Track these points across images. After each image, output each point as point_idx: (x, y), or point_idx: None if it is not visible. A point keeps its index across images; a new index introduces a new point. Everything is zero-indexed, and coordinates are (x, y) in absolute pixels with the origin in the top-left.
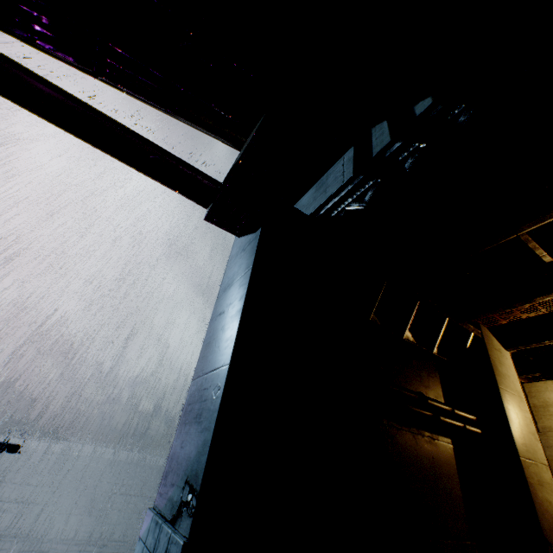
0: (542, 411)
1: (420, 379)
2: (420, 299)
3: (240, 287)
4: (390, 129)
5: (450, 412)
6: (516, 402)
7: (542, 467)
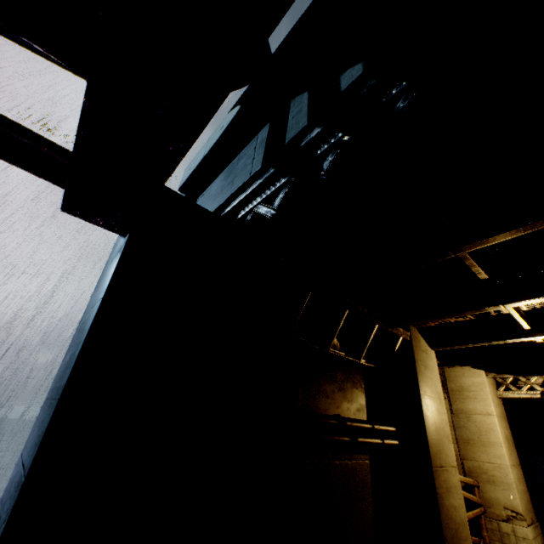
0: (457, 395)
1: (343, 393)
2: (349, 307)
3: (86, 327)
4: (310, 105)
5: (370, 430)
6: (435, 405)
7: (451, 470)
